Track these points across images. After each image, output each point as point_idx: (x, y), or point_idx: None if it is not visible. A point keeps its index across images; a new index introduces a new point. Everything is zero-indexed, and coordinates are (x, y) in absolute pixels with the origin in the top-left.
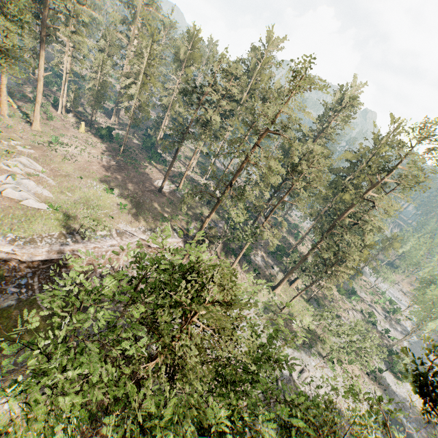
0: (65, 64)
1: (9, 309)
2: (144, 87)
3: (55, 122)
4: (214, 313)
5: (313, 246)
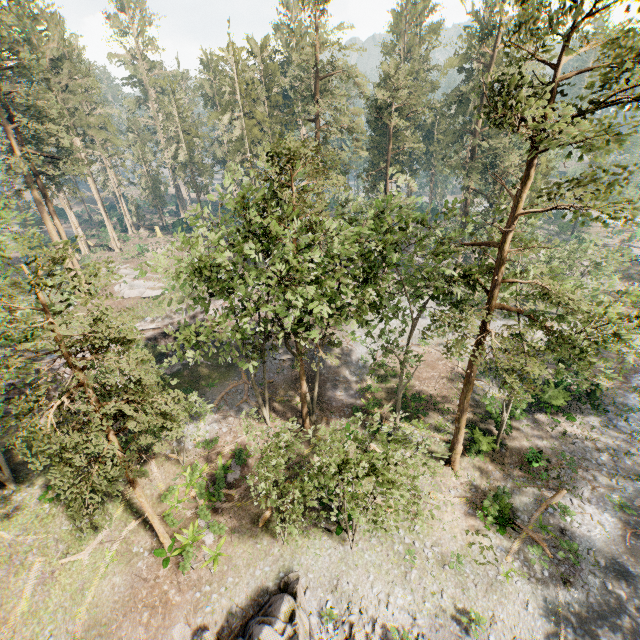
0: (111, 179)
1: (179, 372)
2: (190, 146)
3: (132, 241)
4: (287, 149)
5: (462, 188)
